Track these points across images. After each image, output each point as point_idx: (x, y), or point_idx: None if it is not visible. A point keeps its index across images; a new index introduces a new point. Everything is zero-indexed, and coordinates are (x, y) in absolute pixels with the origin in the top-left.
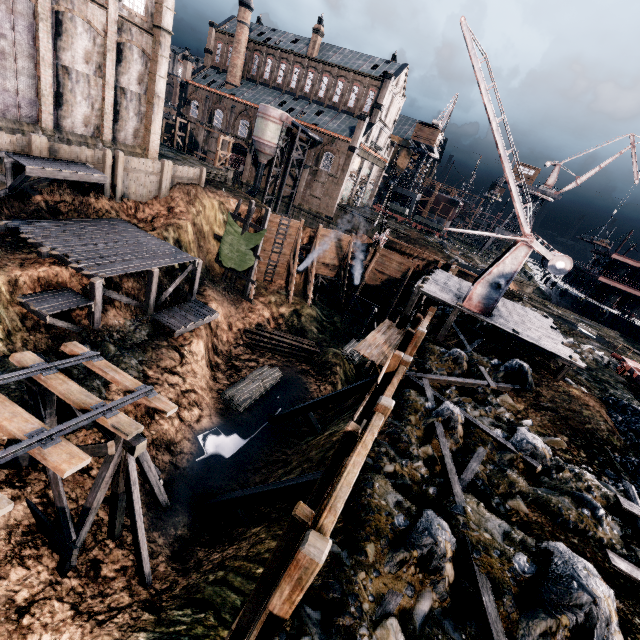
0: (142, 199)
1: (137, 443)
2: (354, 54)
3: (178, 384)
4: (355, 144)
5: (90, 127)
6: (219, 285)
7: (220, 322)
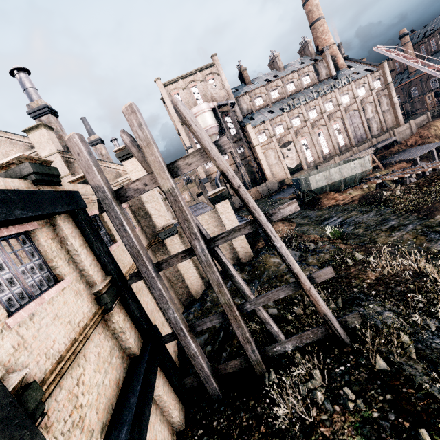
0: (406, 140)
1: None
2: None
3: None
4: None
5: (378, 130)
6: None
7: None
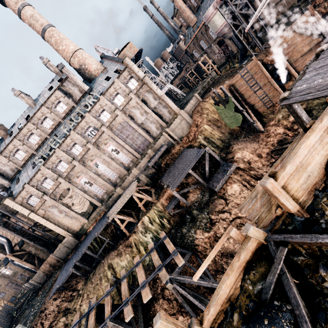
0: (187, 132)
1: (166, 285)
2: None
3: (227, 218)
4: None
5: (159, 128)
6: (240, 137)
7: (250, 159)
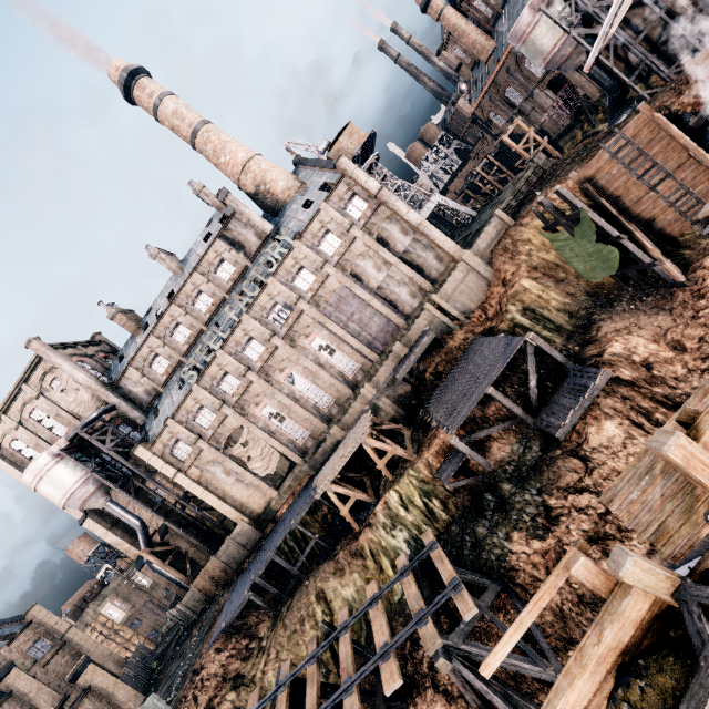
0: (481, 299)
1: (435, 661)
2: None
3: (590, 506)
4: None
5: (417, 294)
6: (619, 301)
7: (649, 356)
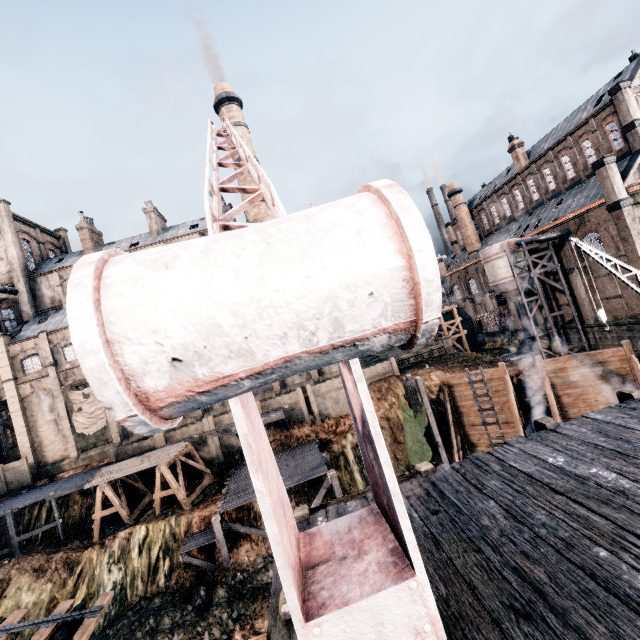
0: (342, 412)
1: None
2: (568, 118)
3: None
4: (613, 198)
5: (303, 375)
6: None
7: None
